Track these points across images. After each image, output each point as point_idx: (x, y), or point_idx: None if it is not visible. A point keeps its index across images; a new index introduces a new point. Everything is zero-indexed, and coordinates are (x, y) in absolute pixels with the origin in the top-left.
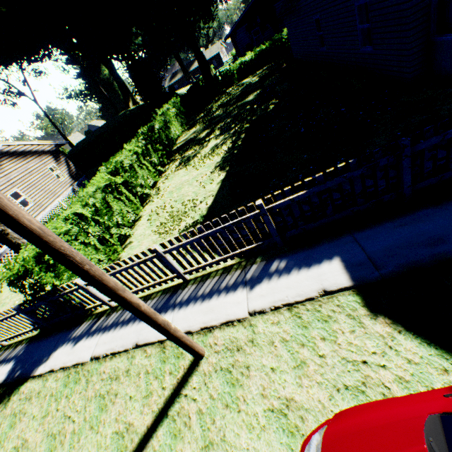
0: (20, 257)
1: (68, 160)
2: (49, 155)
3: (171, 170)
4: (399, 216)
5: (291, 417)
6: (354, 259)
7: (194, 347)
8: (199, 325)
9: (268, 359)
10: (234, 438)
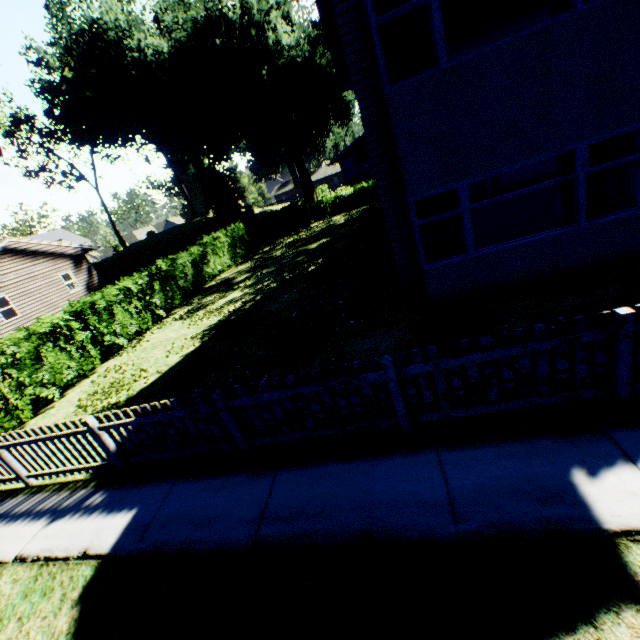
0: None
1: (93, 269)
2: (70, 259)
3: (173, 317)
4: (220, 475)
5: None
6: (142, 518)
7: None
8: None
9: None
10: None
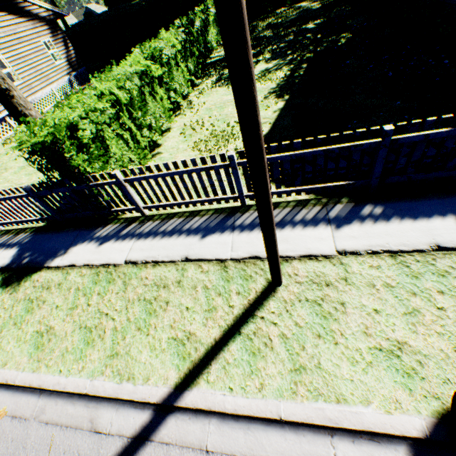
0: (50, 121)
1: (67, 40)
2: (45, 23)
3: (206, 85)
4: None
5: (405, 359)
6: None
7: (280, 271)
8: None
9: (368, 300)
10: (333, 368)
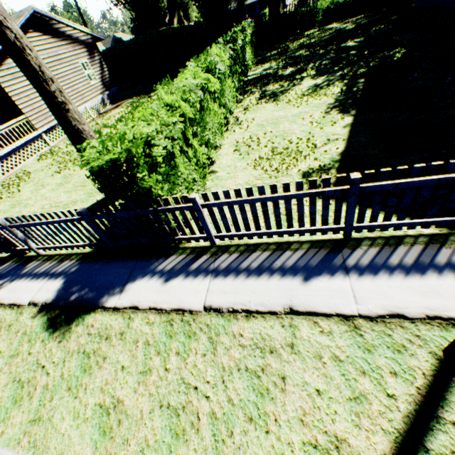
0: (128, 135)
1: (103, 62)
2: (83, 46)
3: (250, 101)
4: None
5: None
6: None
7: None
8: (419, 310)
9: None
10: None
